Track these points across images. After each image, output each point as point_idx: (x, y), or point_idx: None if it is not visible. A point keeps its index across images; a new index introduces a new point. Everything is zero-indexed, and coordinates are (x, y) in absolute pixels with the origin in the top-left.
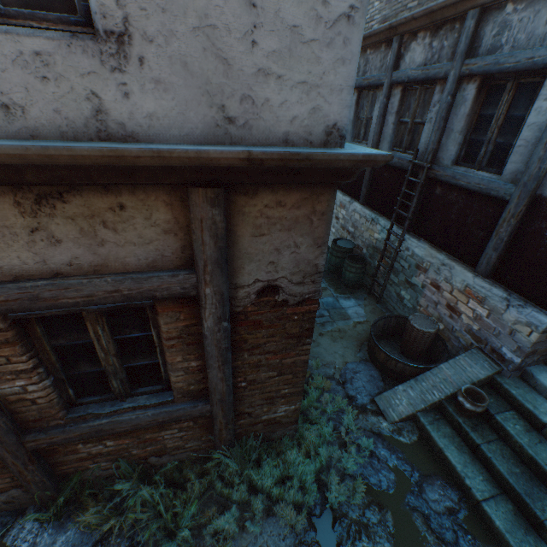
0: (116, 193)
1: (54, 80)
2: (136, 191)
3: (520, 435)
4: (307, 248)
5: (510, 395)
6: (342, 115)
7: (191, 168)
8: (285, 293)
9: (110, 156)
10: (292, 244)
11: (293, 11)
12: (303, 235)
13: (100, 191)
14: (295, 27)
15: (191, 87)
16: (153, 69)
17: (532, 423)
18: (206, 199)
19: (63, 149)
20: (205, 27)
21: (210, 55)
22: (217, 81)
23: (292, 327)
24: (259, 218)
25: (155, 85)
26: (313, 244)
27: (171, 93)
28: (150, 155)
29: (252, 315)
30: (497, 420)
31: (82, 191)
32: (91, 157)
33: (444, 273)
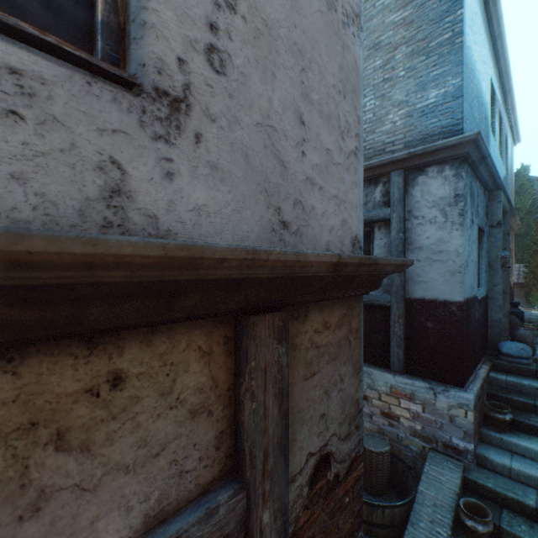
0: (111, 349)
1: (34, 122)
2: (153, 336)
3: (534, 536)
4: (349, 379)
5: (490, 490)
6: (358, 228)
7: (261, 283)
8: (336, 461)
9: (175, 258)
10: (338, 377)
11: (326, 138)
12: (345, 362)
13: (72, 352)
14: (328, 150)
15: (250, 181)
16: (210, 151)
17: (525, 514)
18: (272, 330)
19: (73, 237)
20: (266, 126)
21: (269, 154)
22: (274, 181)
23: (345, 521)
24: (309, 349)
25: (210, 169)
26: (352, 372)
27: (228, 184)
28: (242, 256)
29: (304, 532)
30: (506, 530)
31: (19, 361)
32: (134, 260)
33: (365, 380)
